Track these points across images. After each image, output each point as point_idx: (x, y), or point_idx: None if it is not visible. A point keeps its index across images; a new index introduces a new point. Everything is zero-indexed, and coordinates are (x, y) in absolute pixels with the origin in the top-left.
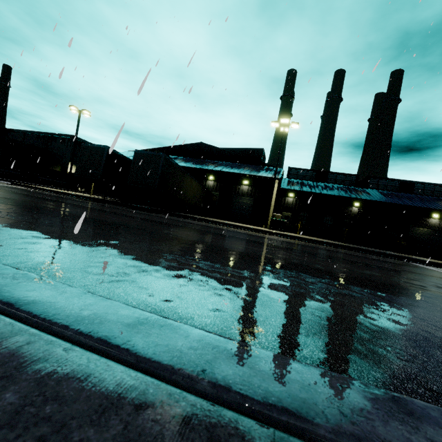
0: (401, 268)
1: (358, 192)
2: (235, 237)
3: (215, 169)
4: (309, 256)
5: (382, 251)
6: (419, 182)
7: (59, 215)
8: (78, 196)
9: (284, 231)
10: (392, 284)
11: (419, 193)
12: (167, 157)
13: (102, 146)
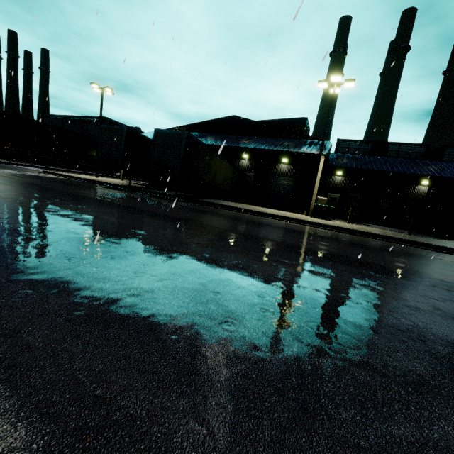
0: None
1: (429, 167)
2: (264, 239)
3: (249, 146)
4: (371, 277)
5: None
6: None
7: (32, 222)
8: (103, 183)
9: (330, 220)
10: None
11: None
12: (190, 136)
13: (120, 126)
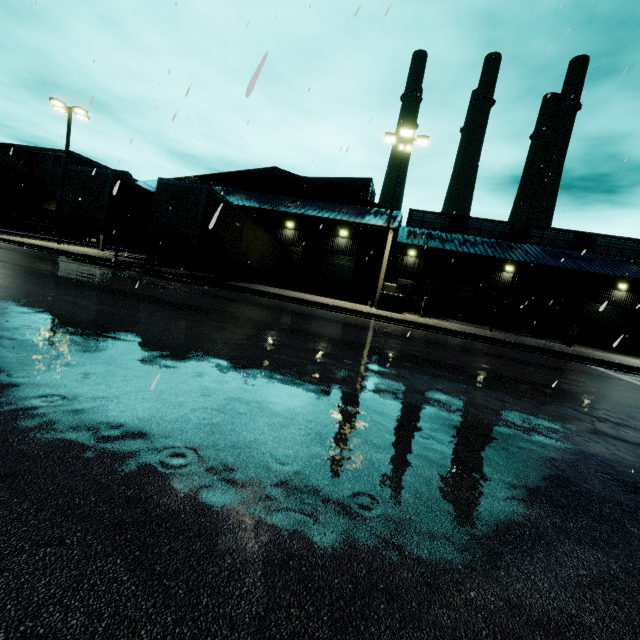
0: (587, 389)
1: (513, 250)
2: (317, 335)
3: (295, 212)
4: (441, 377)
5: (546, 343)
6: (603, 235)
7: None
8: (71, 254)
9: (400, 312)
10: (598, 452)
11: (601, 252)
12: (212, 192)
13: (103, 170)
